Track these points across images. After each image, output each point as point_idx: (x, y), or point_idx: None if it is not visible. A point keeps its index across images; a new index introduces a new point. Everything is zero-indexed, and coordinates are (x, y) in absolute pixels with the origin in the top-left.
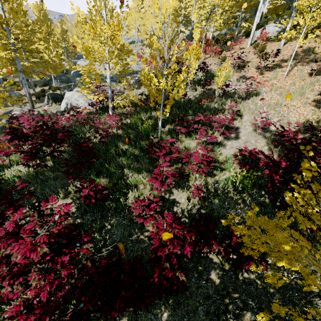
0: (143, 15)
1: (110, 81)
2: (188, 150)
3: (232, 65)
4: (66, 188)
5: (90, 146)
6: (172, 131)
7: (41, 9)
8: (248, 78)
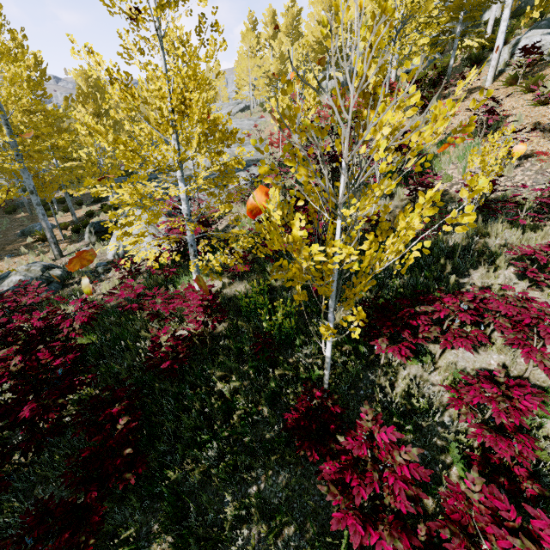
0: (261, 61)
1: (187, 207)
2: (421, 410)
3: None
4: None
5: (118, 432)
6: None
7: (90, 76)
8: (524, 157)
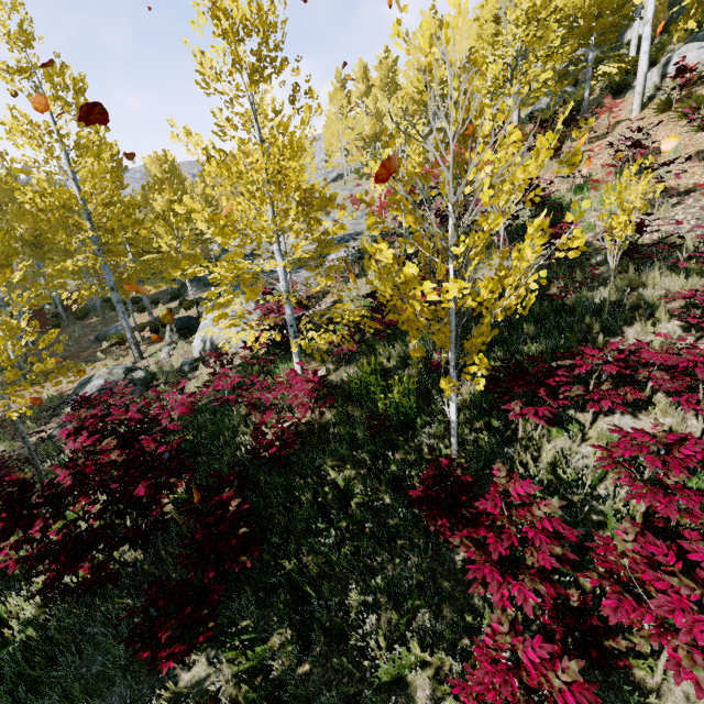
0: (354, 122)
1: (285, 283)
2: (570, 484)
3: (609, 168)
4: (163, 681)
5: (231, 513)
6: (484, 402)
7: (164, 162)
8: (685, 193)
